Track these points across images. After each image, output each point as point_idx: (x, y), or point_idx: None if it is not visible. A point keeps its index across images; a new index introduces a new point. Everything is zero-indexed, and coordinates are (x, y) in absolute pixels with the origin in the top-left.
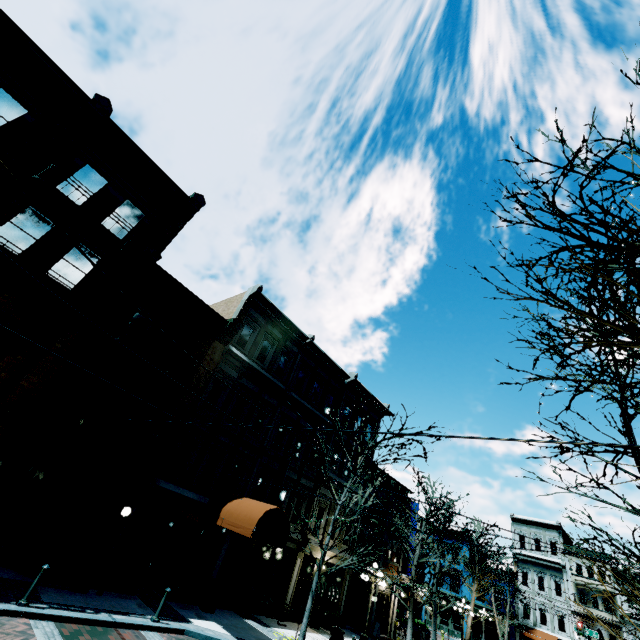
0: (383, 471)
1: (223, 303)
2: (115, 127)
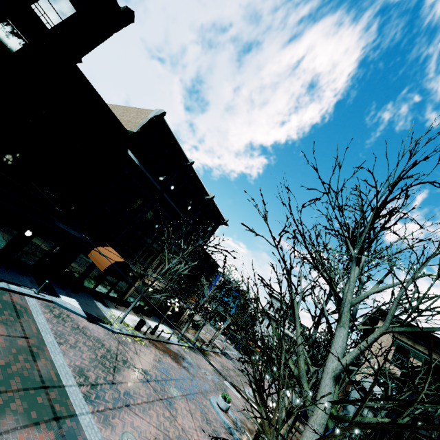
0: (208, 253)
1: (136, 110)
2: None
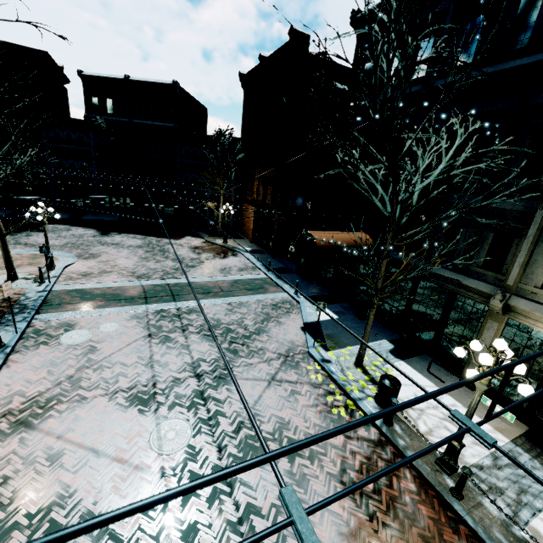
0: None
1: None
2: (267, 60)
